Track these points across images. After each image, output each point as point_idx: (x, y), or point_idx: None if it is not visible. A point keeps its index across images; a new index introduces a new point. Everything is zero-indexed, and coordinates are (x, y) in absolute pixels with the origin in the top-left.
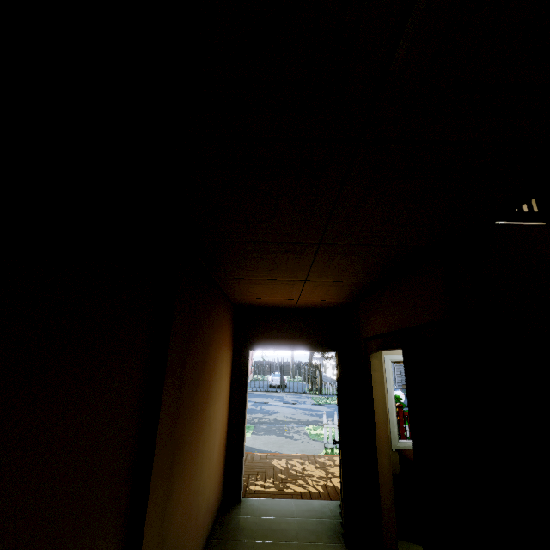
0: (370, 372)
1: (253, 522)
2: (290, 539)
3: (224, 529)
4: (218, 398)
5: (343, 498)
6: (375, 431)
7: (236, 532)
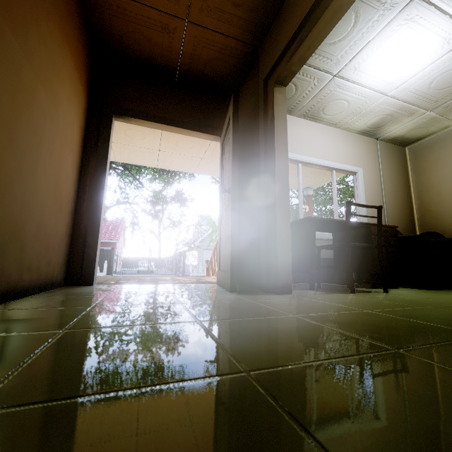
0: (272, 107)
1: (108, 290)
2: (161, 293)
3: (58, 293)
4: (50, 96)
5: (230, 245)
6: (274, 167)
7: (78, 293)
